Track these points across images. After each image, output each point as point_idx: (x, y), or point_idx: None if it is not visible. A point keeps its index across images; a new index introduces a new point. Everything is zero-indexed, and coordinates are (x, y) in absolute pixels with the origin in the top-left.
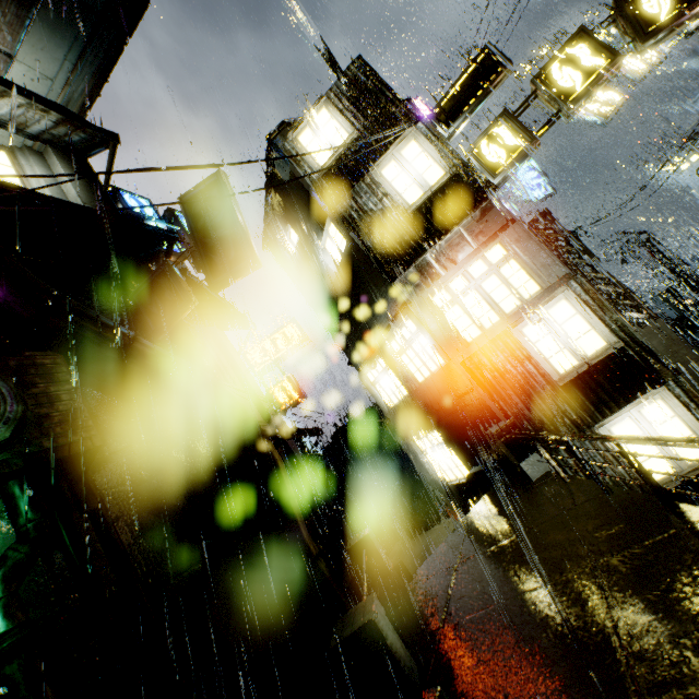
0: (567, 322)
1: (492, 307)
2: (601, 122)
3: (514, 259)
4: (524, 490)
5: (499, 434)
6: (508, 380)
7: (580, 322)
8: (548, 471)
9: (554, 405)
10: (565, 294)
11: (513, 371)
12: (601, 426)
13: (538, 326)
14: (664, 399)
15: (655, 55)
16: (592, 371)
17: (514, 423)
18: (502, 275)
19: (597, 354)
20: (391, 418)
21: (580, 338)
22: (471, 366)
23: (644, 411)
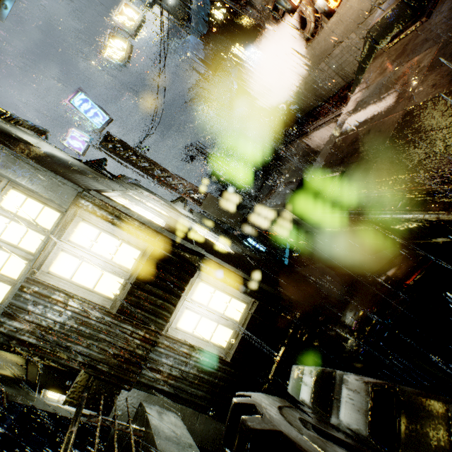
0: (96, 244)
1: (11, 252)
2: (122, 64)
3: (15, 188)
4: (121, 448)
5: (71, 400)
6: (58, 333)
7: (109, 239)
8: (141, 402)
9: (119, 333)
10: (80, 215)
11: (60, 320)
12: (167, 330)
13: (67, 258)
14: (204, 279)
15: (136, 15)
16: (139, 283)
17: (87, 374)
18: (8, 211)
19: (136, 266)
20: (5, 390)
21: (115, 254)
22: (1, 340)
23: (195, 296)
